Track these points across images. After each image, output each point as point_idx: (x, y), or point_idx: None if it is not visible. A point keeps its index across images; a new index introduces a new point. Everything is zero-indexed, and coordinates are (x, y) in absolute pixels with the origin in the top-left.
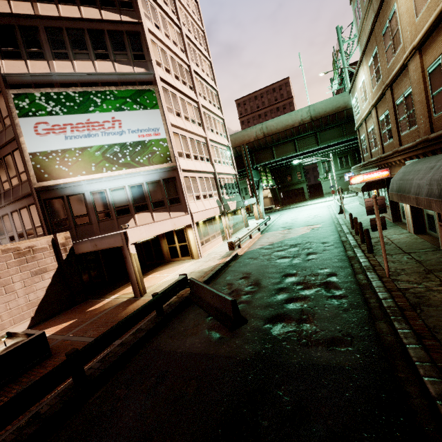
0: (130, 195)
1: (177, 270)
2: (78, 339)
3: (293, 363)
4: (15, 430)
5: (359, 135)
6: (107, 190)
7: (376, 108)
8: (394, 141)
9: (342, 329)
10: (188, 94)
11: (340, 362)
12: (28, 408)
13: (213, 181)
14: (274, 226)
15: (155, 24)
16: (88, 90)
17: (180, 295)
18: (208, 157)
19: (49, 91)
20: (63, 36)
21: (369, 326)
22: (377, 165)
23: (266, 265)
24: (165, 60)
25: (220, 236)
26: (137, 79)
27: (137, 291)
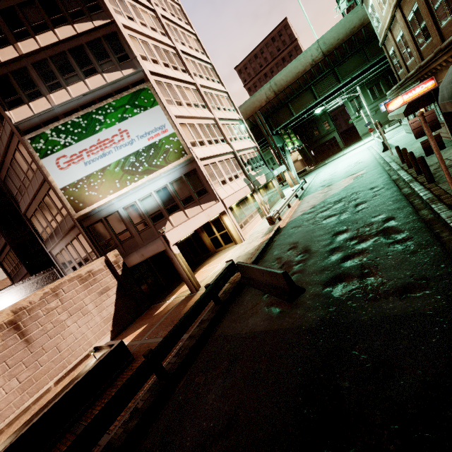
0: (159, 199)
1: (224, 259)
2: (152, 341)
3: (363, 320)
4: (122, 425)
5: (386, 51)
6: (137, 202)
7: (400, 8)
8: (434, 39)
9: (414, 274)
10: (182, 78)
11: (418, 309)
12: (126, 405)
13: (235, 160)
14: (312, 188)
15: (128, 17)
16: (88, 111)
17: (232, 281)
18: (223, 138)
19: (56, 125)
20: (50, 66)
21: (446, 262)
22: (417, 78)
23: (312, 229)
24: (149, 51)
25: (258, 214)
26: (129, 82)
27: (192, 287)
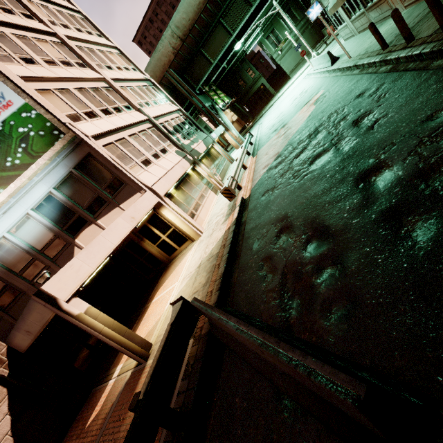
0: (46, 219)
1: (181, 272)
2: None
3: None
4: None
5: None
6: (7, 237)
7: None
8: None
9: None
10: (26, 25)
11: None
12: None
13: (155, 131)
14: (262, 139)
15: None
16: None
17: (197, 331)
18: (127, 104)
19: None
20: None
21: None
22: None
23: (301, 186)
24: None
25: (209, 191)
26: None
27: (134, 356)
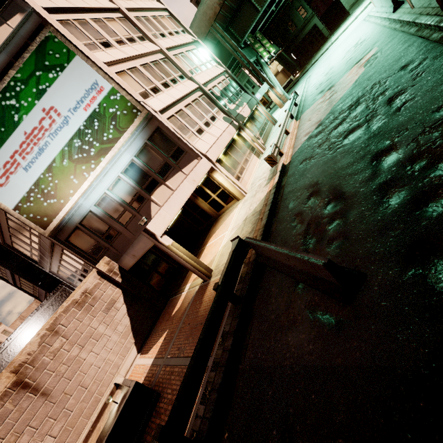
0: (131, 181)
1: (229, 224)
2: (175, 362)
3: None
4: None
5: None
6: (107, 193)
7: None
8: None
9: None
10: (98, 6)
11: None
12: None
13: (205, 98)
14: (308, 100)
15: None
16: None
17: (247, 260)
18: (181, 74)
19: None
20: None
21: None
22: None
23: (333, 158)
24: None
25: (252, 155)
26: (25, 37)
27: (202, 275)
